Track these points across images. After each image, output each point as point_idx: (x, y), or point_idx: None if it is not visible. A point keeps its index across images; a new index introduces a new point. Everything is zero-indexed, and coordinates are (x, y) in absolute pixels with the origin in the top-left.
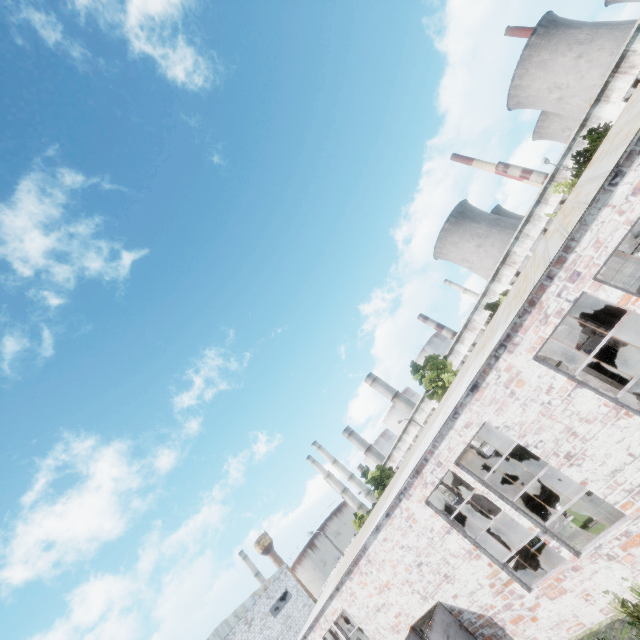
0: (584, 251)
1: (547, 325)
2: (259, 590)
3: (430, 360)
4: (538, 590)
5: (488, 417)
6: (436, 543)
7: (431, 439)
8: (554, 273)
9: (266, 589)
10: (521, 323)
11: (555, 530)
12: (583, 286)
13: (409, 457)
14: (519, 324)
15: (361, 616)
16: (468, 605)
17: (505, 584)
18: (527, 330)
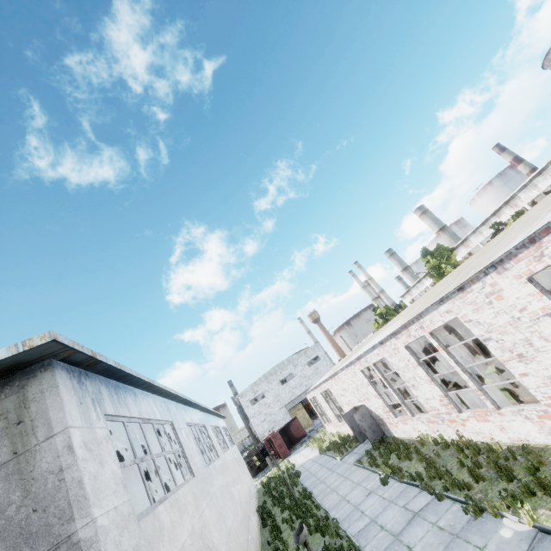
0: (426, 321)
1: (410, 338)
2: (301, 352)
3: (438, 250)
4: (398, 419)
5: (386, 356)
6: (364, 386)
7: (364, 350)
8: (415, 321)
9: (306, 353)
10: (401, 331)
11: (418, 401)
12: (424, 333)
13: (374, 336)
14: (400, 331)
15: (335, 394)
16: (374, 411)
17: (388, 411)
18: (403, 335)
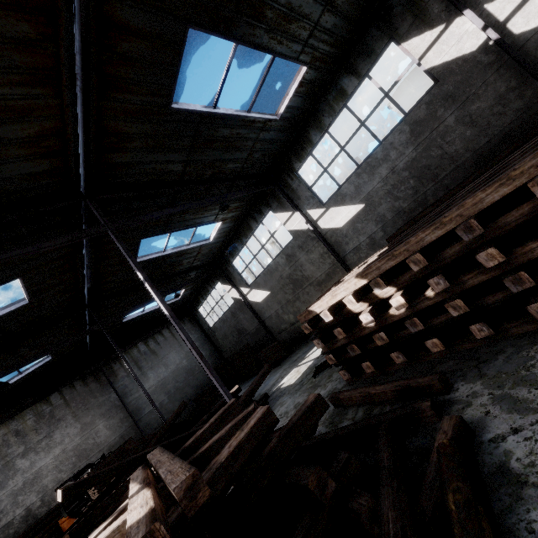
0: None
1: None
2: None
3: None
4: None
5: None
6: None
7: None
8: None
9: None
10: None
11: None
12: None
13: None
14: None
15: None
16: None
17: None
18: None
